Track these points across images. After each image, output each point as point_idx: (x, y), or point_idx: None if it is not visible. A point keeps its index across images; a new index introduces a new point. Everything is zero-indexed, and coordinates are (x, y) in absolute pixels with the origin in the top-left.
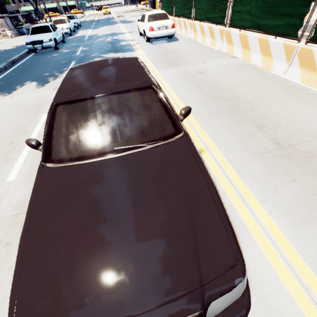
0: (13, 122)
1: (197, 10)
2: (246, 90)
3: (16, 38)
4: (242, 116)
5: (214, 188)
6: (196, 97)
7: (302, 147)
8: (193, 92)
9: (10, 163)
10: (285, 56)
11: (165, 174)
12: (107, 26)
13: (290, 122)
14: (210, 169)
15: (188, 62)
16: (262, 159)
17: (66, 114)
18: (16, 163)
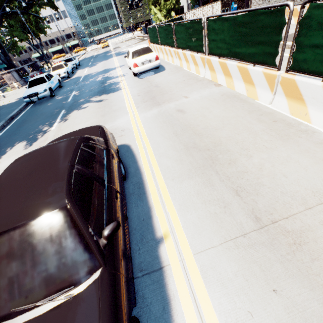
0: None
1: (178, 39)
2: (226, 133)
3: (22, 89)
4: (218, 173)
5: None
6: (171, 148)
7: (289, 224)
8: (169, 140)
9: None
10: (268, 85)
11: None
12: (103, 62)
13: (275, 180)
14: (171, 270)
15: (170, 98)
16: (236, 249)
17: None
18: None
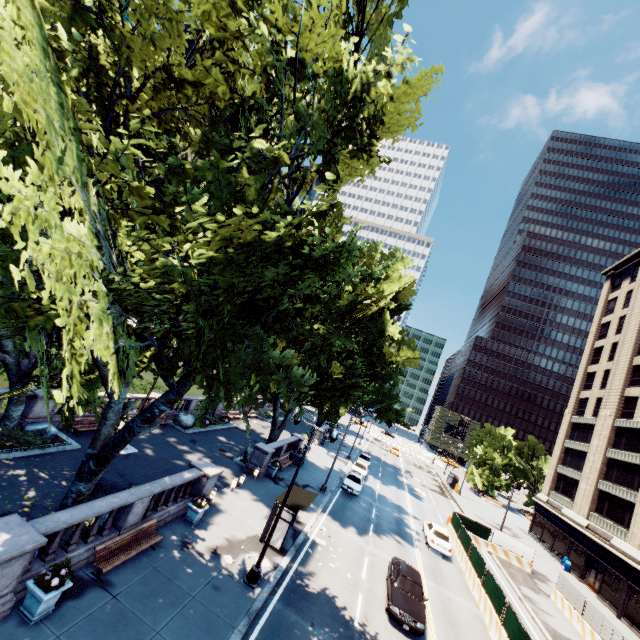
0: (354, 551)
1: (471, 554)
2: (464, 625)
3: (319, 449)
4: (452, 629)
5: (425, 614)
6: (438, 607)
7: None
8: (438, 604)
9: (360, 571)
10: (495, 626)
11: (418, 605)
12: (394, 488)
13: None
14: (428, 628)
15: (446, 586)
16: None
17: (401, 577)
18: (363, 573)
